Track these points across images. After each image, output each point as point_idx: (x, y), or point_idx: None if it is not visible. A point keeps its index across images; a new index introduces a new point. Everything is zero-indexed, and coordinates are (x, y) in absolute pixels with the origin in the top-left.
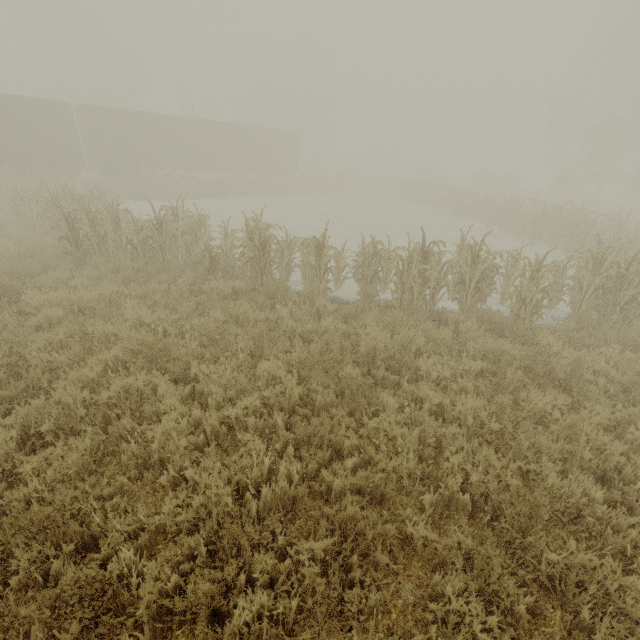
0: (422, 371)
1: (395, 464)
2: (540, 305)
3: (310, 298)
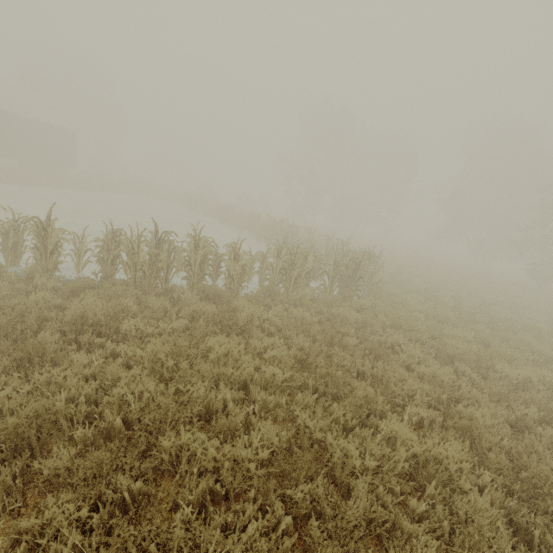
0: (124, 331)
1: (43, 408)
2: (242, 279)
3: (33, 278)
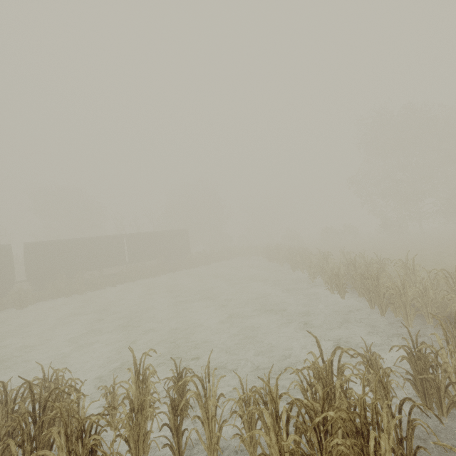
0: None
1: None
2: None
3: None
